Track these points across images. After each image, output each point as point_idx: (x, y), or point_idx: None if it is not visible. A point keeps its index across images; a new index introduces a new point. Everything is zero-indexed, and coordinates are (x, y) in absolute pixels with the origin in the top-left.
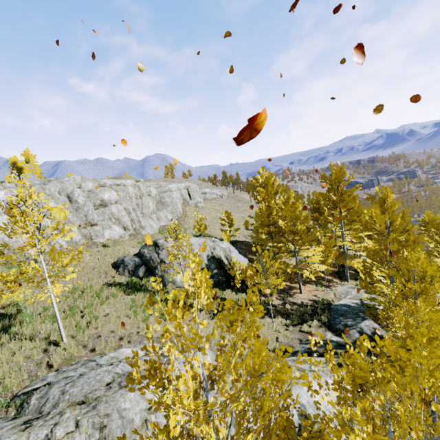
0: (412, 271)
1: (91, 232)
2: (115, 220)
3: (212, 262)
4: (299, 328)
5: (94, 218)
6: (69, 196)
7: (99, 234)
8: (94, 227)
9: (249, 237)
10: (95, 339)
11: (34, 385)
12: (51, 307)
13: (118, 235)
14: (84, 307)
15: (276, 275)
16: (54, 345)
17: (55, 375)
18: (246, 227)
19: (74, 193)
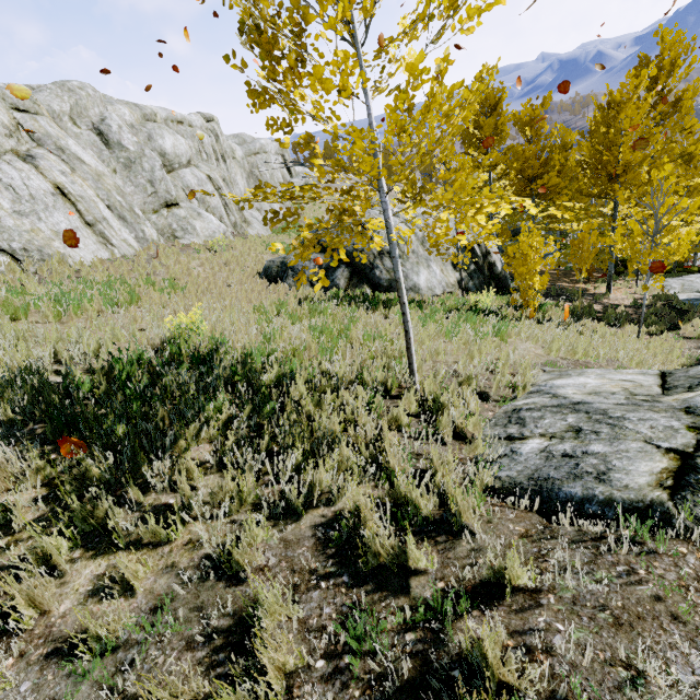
0: None
1: (171, 221)
2: (198, 203)
3: (463, 251)
4: (678, 336)
5: (170, 190)
6: (100, 131)
7: (187, 228)
8: (174, 210)
9: None
10: (450, 378)
11: (601, 469)
12: (277, 335)
13: (219, 232)
14: (345, 330)
15: None
16: (392, 399)
17: (587, 441)
18: None
19: (108, 123)
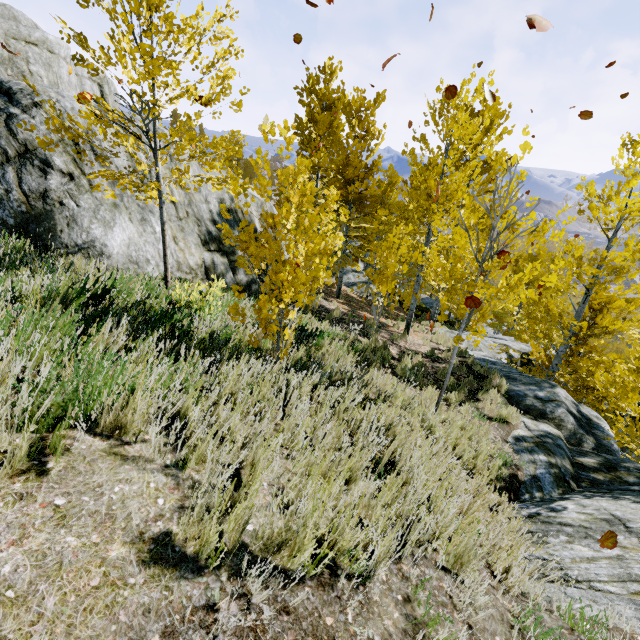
0: (611, 306)
1: None
2: None
3: (232, 226)
4: (477, 411)
5: None
6: None
7: None
8: None
9: None
10: None
11: None
12: None
13: None
14: None
15: (335, 298)
16: None
17: None
18: None
19: None
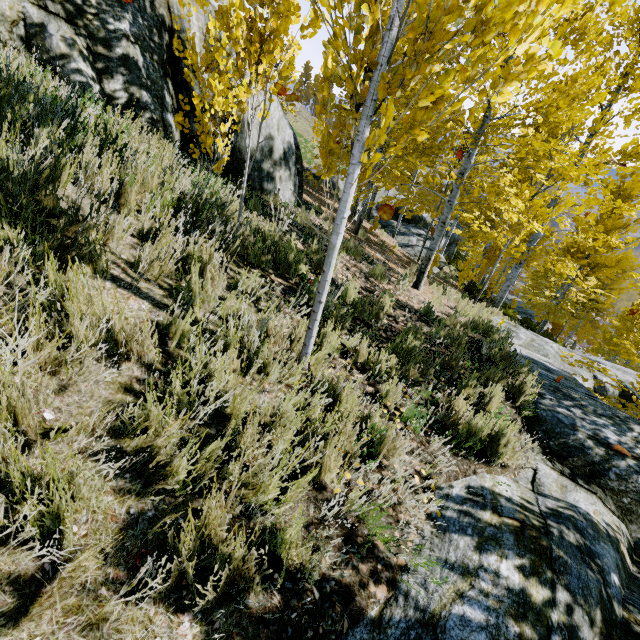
0: None
1: None
2: None
3: (121, 2)
4: (425, 408)
5: None
6: None
7: None
8: None
9: (312, 164)
10: None
11: None
12: None
13: None
14: None
15: (351, 232)
16: None
17: None
18: (316, 134)
19: None
